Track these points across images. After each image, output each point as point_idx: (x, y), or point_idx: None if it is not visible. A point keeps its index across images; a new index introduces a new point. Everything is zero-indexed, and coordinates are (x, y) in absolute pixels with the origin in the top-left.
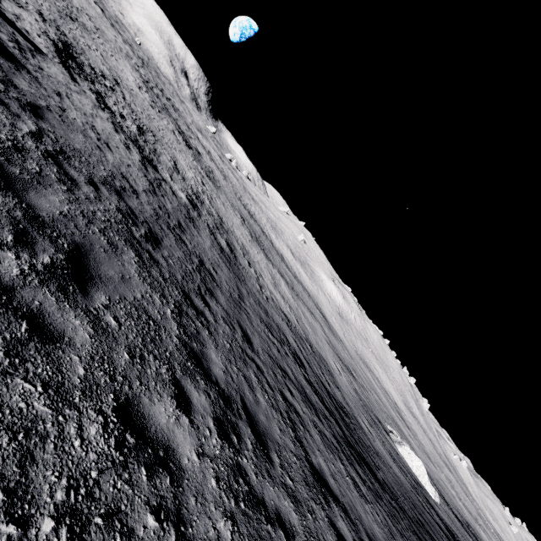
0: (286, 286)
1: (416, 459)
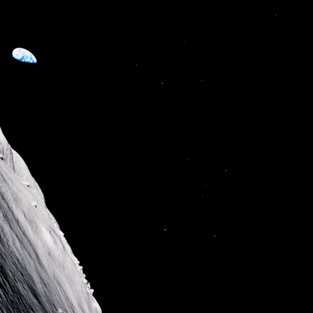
0: (18, 242)
1: None
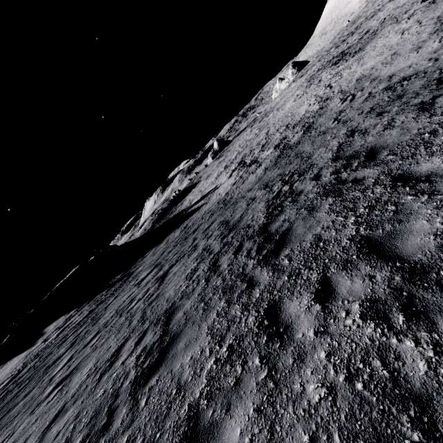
0: None
1: None
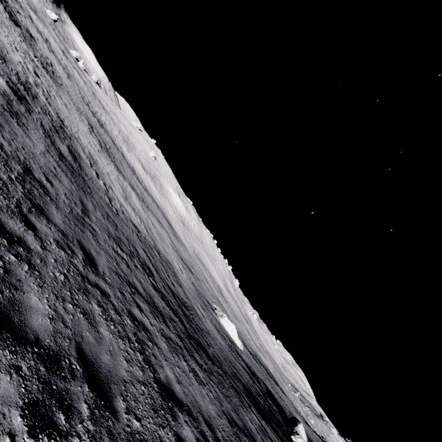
0: (137, 198)
1: (231, 325)
